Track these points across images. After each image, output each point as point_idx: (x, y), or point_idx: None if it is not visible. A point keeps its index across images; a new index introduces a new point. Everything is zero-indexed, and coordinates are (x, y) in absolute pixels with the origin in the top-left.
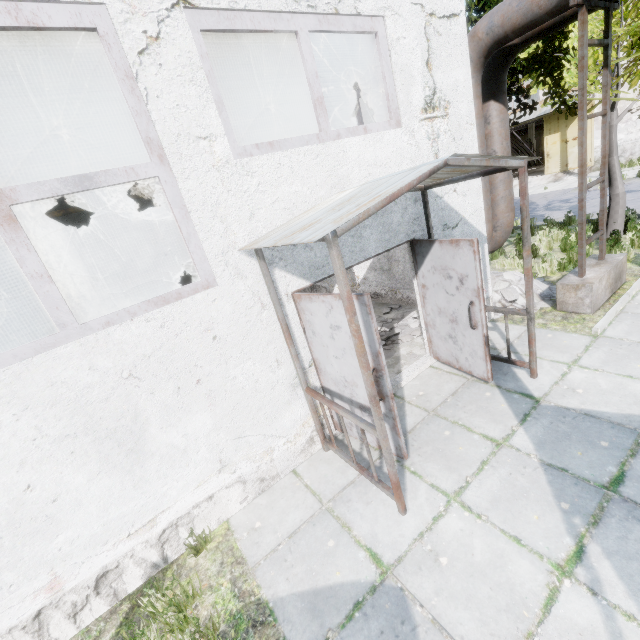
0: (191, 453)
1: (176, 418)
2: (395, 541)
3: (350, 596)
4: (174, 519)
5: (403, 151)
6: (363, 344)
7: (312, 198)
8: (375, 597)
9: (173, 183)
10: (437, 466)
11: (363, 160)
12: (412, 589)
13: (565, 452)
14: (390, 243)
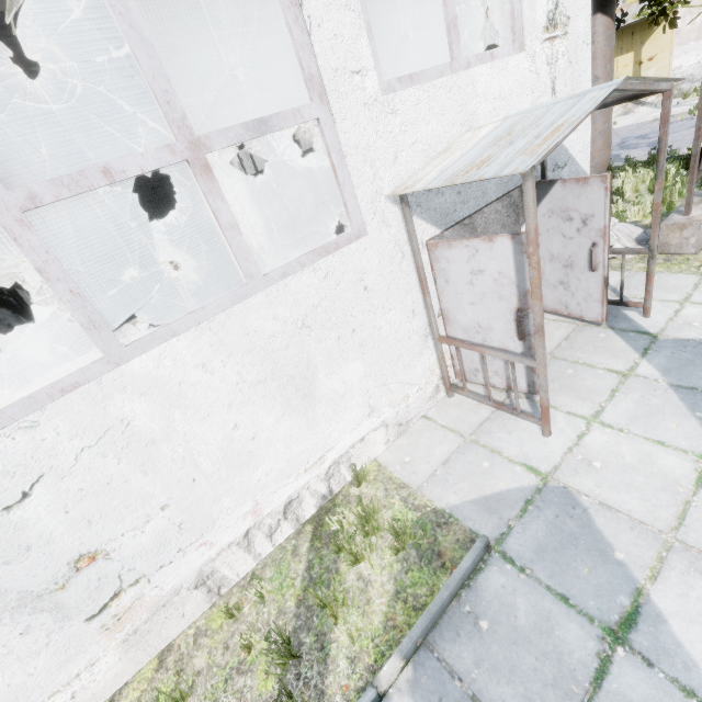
0: (348, 399)
1: (337, 366)
2: (547, 456)
3: (519, 497)
4: (336, 457)
5: (524, 80)
6: (540, 276)
7: (445, 138)
8: (542, 495)
9: (331, 125)
10: (568, 398)
11: (489, 92)
12: (574, 486)
13: (691, 375)
14: (508, 186)
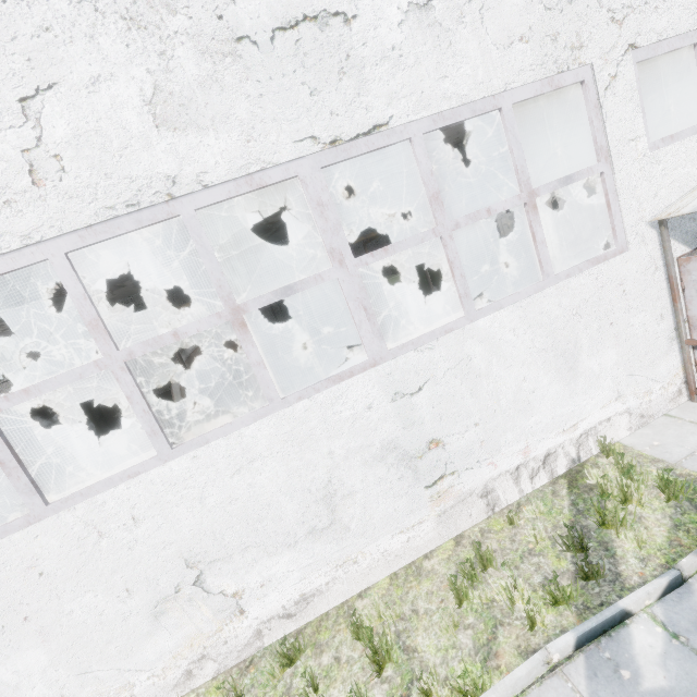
0: (601, 380)
1: (596, 350)
2: None
3: None
4: (586, 429)
5: None
6: None
7: None
8: None
9: (610, 176)
10: None
11: None
12: None
13: None
14: None
